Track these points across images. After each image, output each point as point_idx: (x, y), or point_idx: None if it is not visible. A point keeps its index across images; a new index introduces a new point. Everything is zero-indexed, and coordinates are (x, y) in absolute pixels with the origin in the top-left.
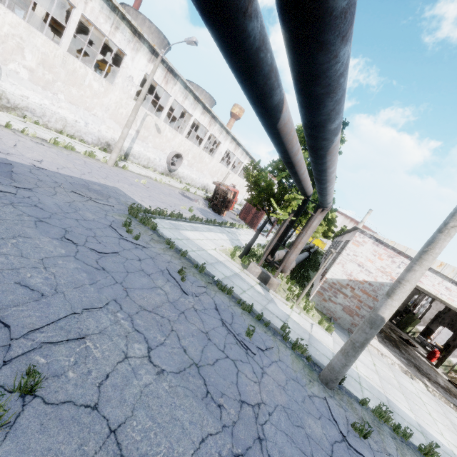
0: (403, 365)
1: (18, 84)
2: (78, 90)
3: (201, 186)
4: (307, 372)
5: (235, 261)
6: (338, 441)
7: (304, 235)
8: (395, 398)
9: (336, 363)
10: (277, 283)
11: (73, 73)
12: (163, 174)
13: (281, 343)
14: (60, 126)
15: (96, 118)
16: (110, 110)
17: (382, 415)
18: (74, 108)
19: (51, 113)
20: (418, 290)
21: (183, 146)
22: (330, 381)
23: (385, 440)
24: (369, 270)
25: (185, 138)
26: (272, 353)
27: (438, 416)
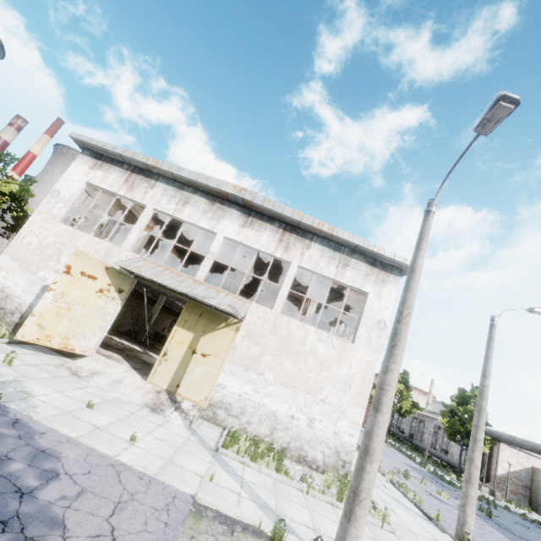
0: None
1: None
2: None
3: None
4: None
5: None
6: None
7: (498, 459)
8: None
9: None
10: (499, 494)
11: None
12: None
13: None
14: None
15: None
16: None
17: None
18: None
19: None
20: None
21: None
22: None
23: None
24: (512, 464)
25: None
26: None
27: None
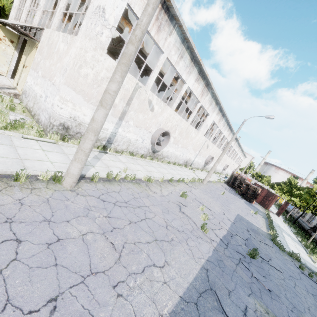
0: None
1: (168, 146)
2: (186, 140)
3: None
4: None
5: None
6: None
7: None
8: None
9: None
10: None
11: (187, 132)
12: (202, 170)
13: None
14: (174, 159)
15: (187, 151)
16: (193, 144)
17: None
18: (182, 149)
19: (173, 155)
20: None
21: (214, 151)
22: None
23: None
24: None
25: (216, 147)
26: None
27: None
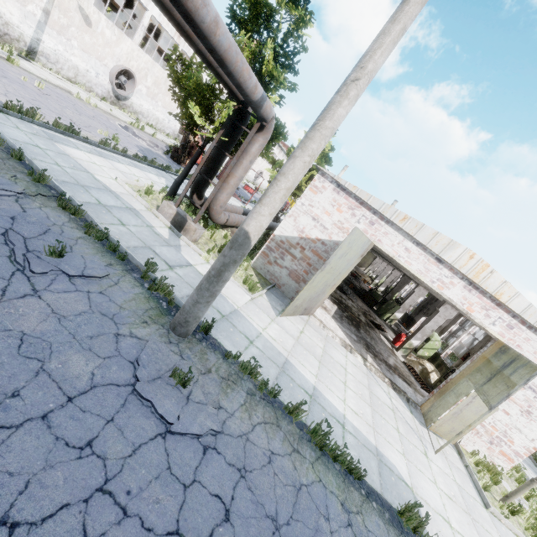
0: (349, 340)
1: None
2: None
3: (172, 134)
4: (151, 314)
5: (147, 200)
6: (116, 384)
7: (234, 162)
8: (302, 363)
9: (188, 301)
10: (194, 228)
11: None
12: (105, 100)
13: (132, 281)
14: None
15: None
16: None
17: (247, 370)
18: None
19: None
20: (410, 279)
21: (137, 61)
22: (179, 325)
23: (230, 394)
24: (325, 225)
25: (138, 48)
26: (92, 284)
27: (356, 386)
